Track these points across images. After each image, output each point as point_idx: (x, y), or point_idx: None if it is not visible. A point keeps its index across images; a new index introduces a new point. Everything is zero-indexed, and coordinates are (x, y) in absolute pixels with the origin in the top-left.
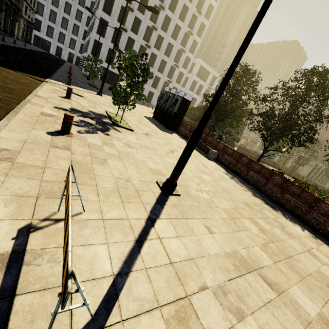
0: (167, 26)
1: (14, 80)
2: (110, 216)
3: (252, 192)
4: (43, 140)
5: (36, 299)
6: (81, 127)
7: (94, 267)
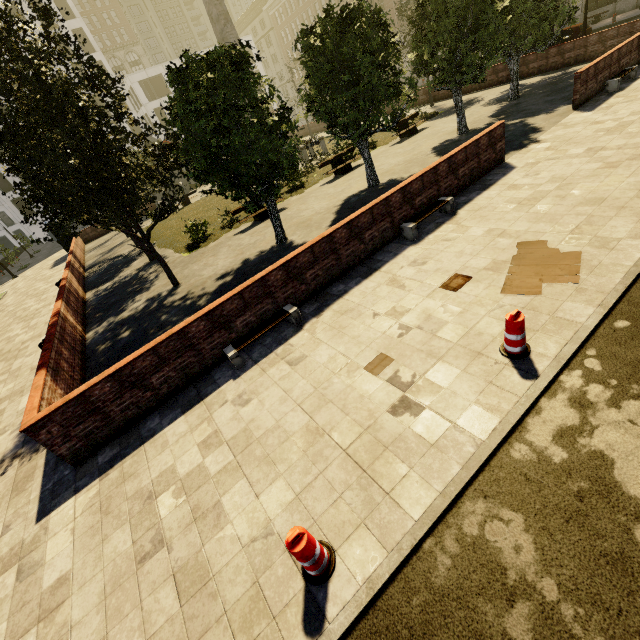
0: None
1: None
2: None
3: None
4: None
5: None
6: None
7: None
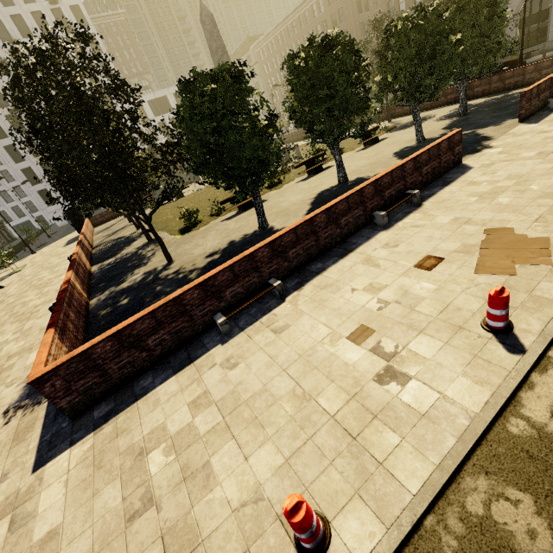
0: None
1: None
2: None
3: None
4: None
5: None
6: None
7: None
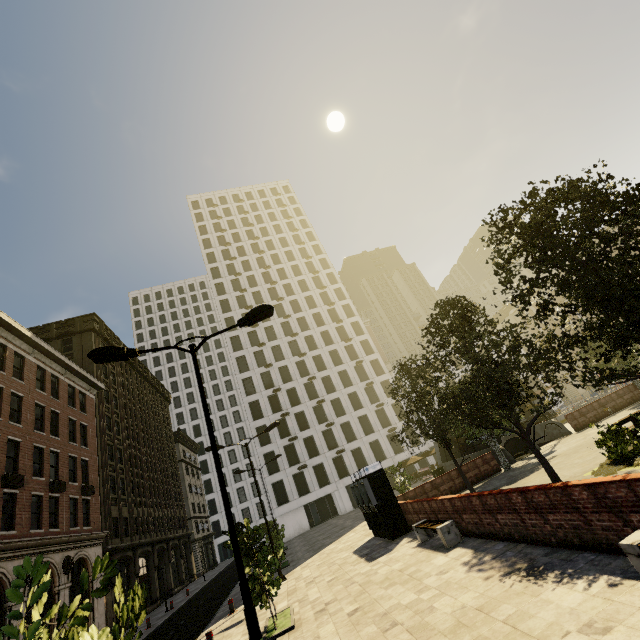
0: (332, 384)
1: None
2: None
3: (508, 566)
4: None
5: None
6: None
7: None
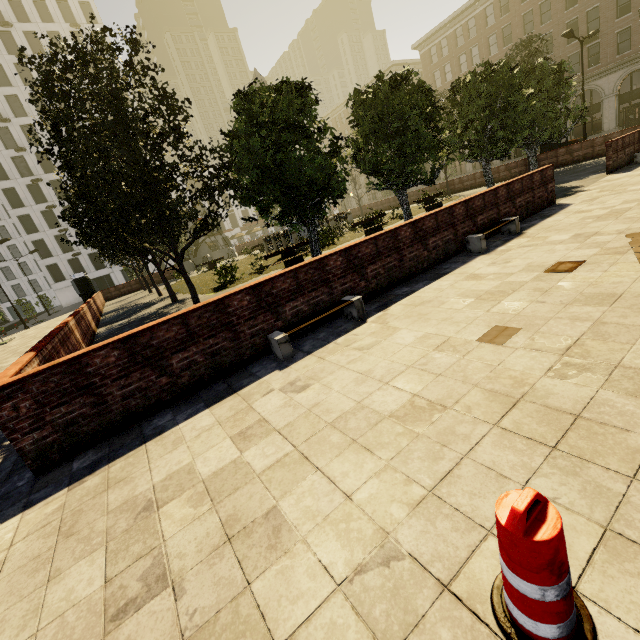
0: None
1: None
2: None
3: None
4: None
5: None
6: None
7: None
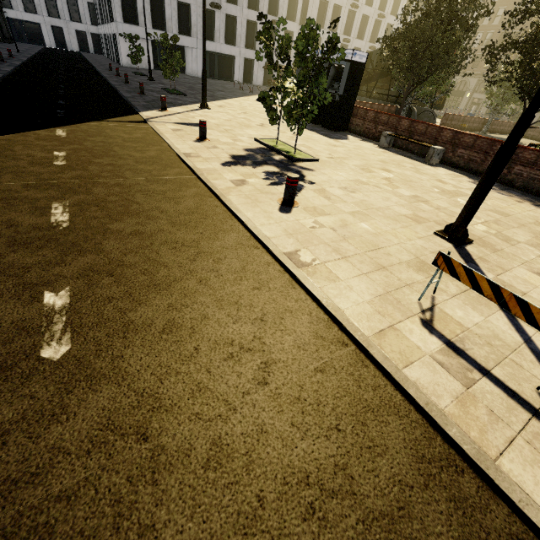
0: None
1: (135, 141)
2: (454, 291)
3: (529, 201)
4: (293, 223)
5: (502, 371)
6: (283, 185)
7: (504, 341)
